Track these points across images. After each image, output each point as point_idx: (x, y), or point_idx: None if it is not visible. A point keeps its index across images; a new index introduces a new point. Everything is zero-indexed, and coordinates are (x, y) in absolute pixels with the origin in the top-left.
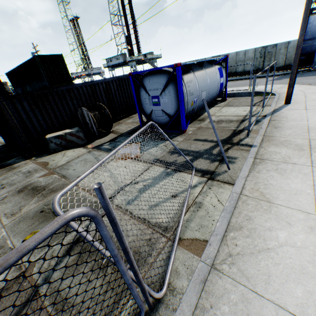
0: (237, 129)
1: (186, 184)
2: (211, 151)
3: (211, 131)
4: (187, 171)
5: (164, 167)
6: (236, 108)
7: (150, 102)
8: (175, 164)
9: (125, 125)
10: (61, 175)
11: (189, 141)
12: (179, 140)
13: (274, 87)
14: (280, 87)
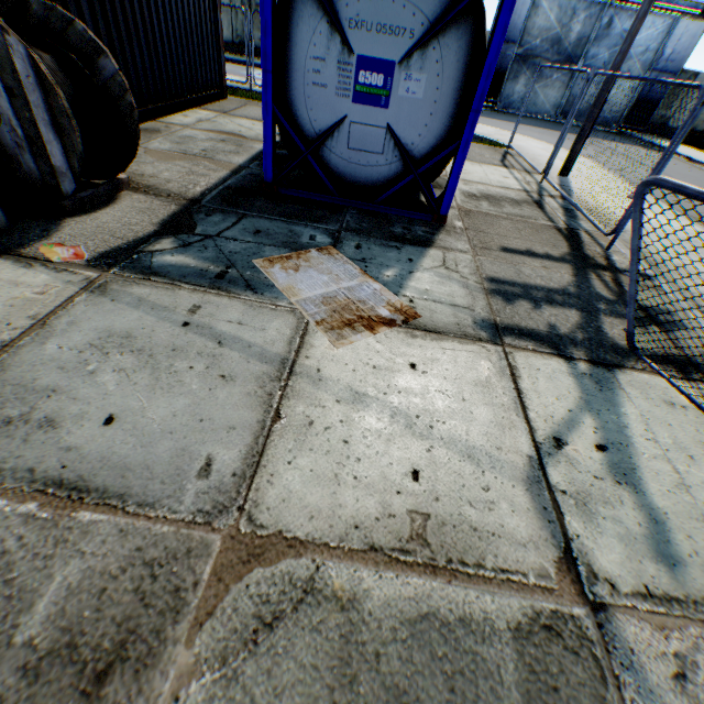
0: (557, 225)
1: (696, 414)
2: (592, 290)
3: (507, 224)
4: (631, 362)
5: (553, 353)
6: (478, 166)
7: (345, 85)
8: (569, 341)
9: (164, 162)
10: (25, 481)
11: (498, 256)
12: (463, 248)
13: (485, 129)
14: (497, 132)
